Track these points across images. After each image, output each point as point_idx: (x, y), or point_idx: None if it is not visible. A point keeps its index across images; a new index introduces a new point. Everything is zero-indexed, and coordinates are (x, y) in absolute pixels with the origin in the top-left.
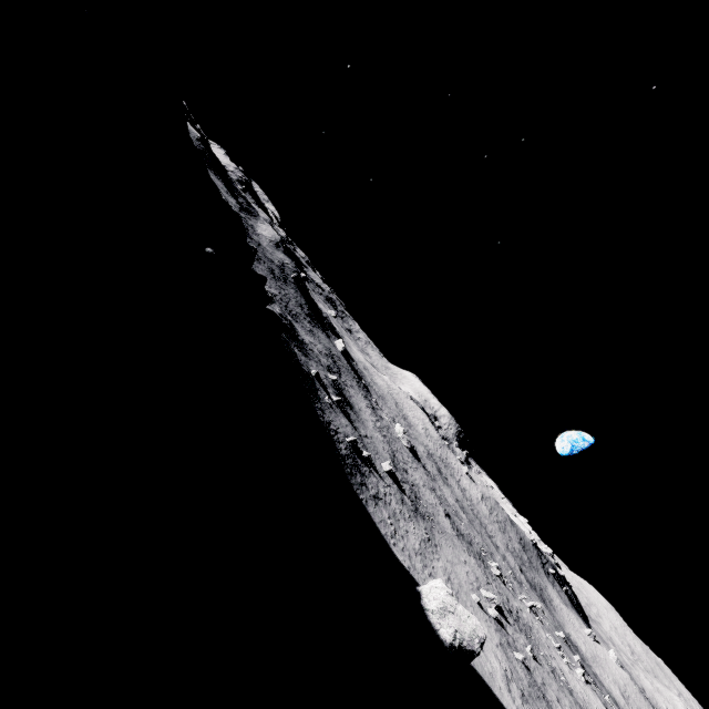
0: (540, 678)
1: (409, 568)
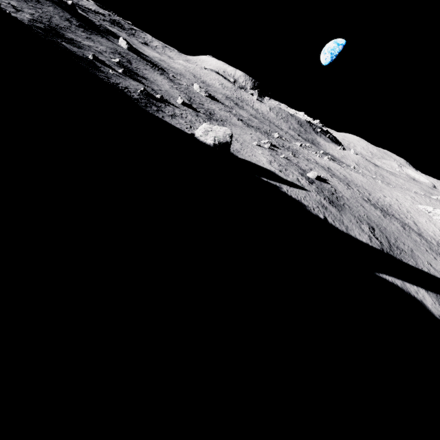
0: (296, 161)
1: None
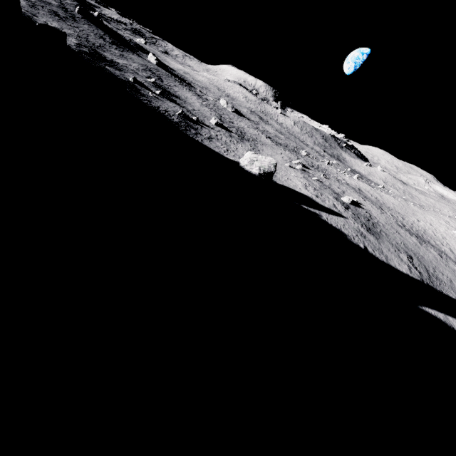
0: (328, 183)
1: None
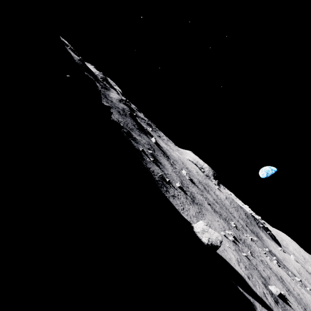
0: (254, 262)
1: (190, 221)
